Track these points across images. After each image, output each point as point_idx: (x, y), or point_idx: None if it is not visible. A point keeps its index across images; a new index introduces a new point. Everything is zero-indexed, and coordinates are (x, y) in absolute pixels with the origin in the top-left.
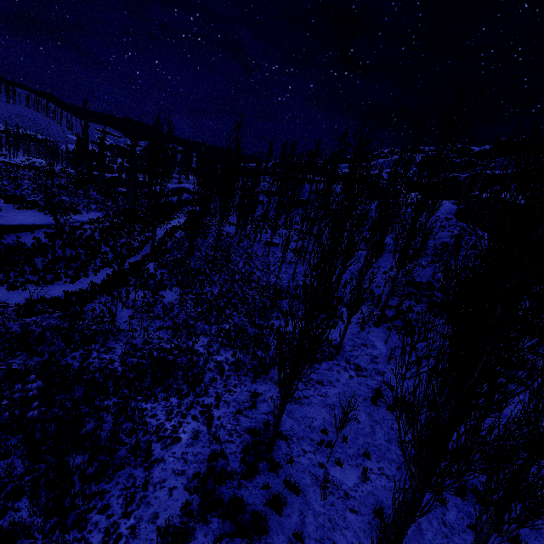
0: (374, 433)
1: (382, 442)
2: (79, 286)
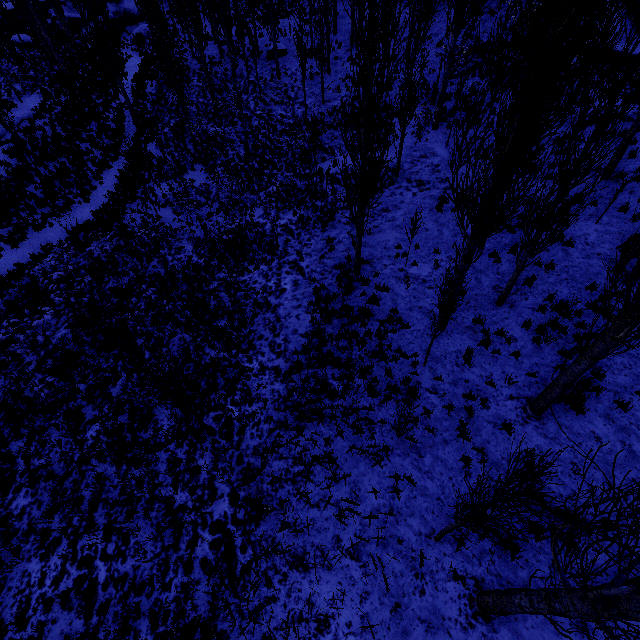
0: (441, 235)
1: (449, 238)
2: (97, 203)
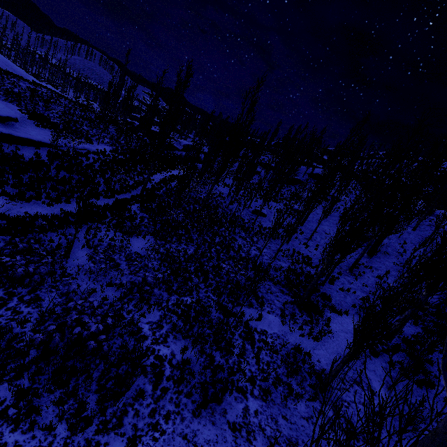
0: None
1: None
2: (54, 211)
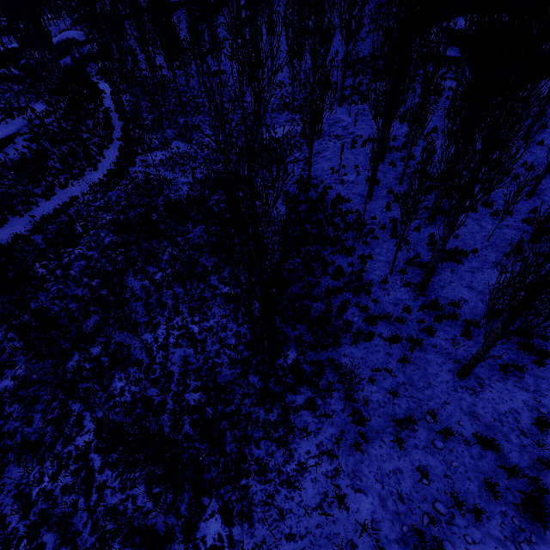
0: (357, 159)
1: (363, 160)
2: (104, 170)
